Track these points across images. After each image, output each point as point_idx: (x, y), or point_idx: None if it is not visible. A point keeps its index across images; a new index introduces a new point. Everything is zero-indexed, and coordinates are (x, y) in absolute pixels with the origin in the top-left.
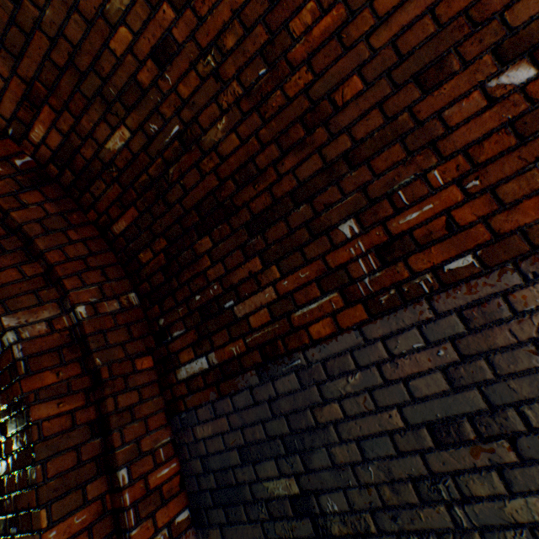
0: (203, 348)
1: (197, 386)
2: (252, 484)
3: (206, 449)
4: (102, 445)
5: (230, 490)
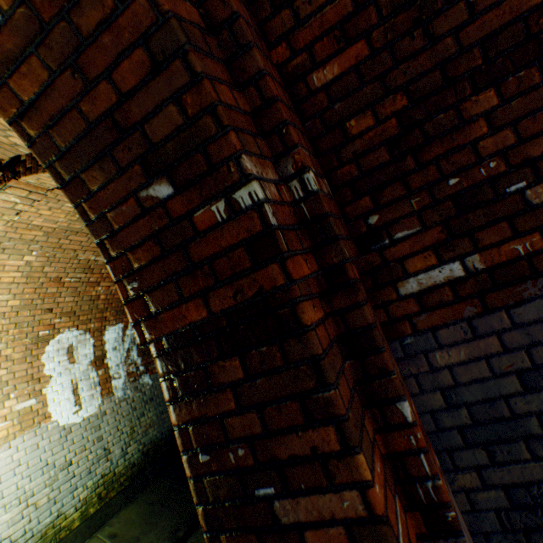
0: (455, 250)
1: (439, 301)
2: (542, 415)
3: (453, 379)
4: (354, 370)
5: (498, 425)
